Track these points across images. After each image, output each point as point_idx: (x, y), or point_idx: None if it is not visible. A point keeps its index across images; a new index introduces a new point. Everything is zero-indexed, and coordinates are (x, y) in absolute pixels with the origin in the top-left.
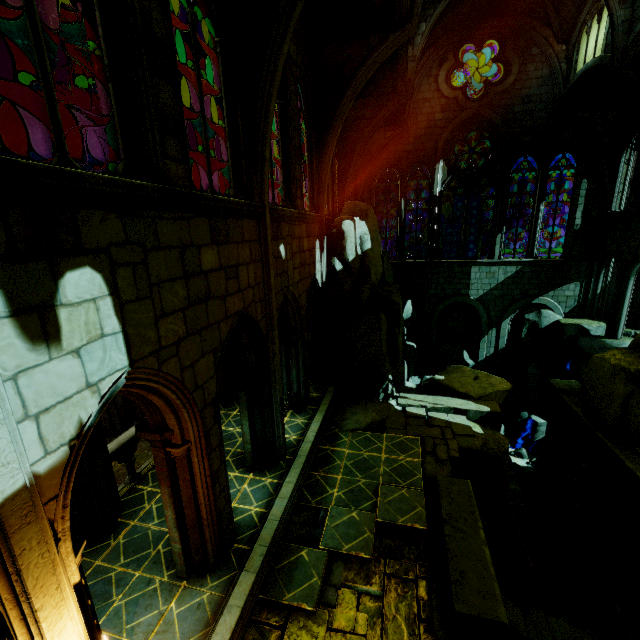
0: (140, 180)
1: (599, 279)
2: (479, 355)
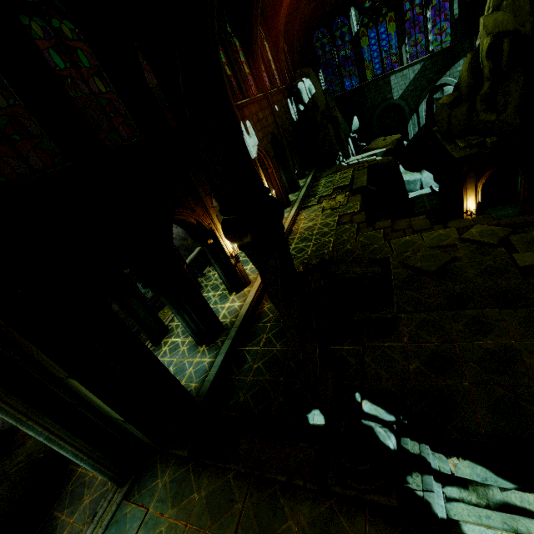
0: (245, 99)
1: None
2: (409, 136)
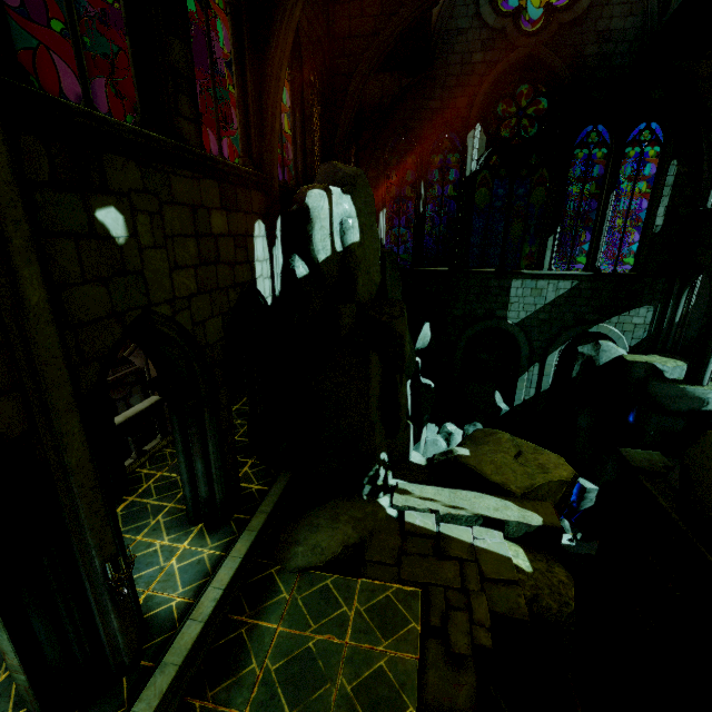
0: None
1: (680, 302)
2: (515, 398)
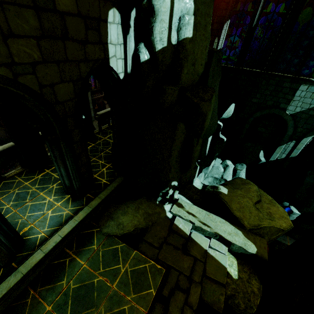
0: None
1: None
2: (272, 156)
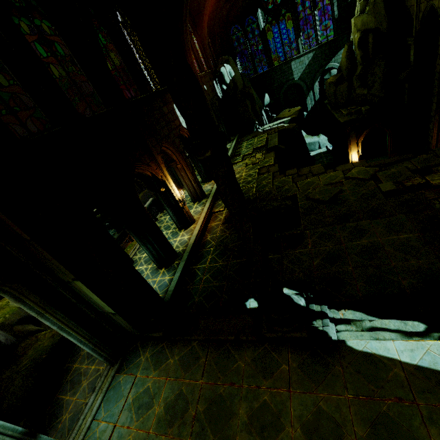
0: None
1: None
2: (308, 108)
